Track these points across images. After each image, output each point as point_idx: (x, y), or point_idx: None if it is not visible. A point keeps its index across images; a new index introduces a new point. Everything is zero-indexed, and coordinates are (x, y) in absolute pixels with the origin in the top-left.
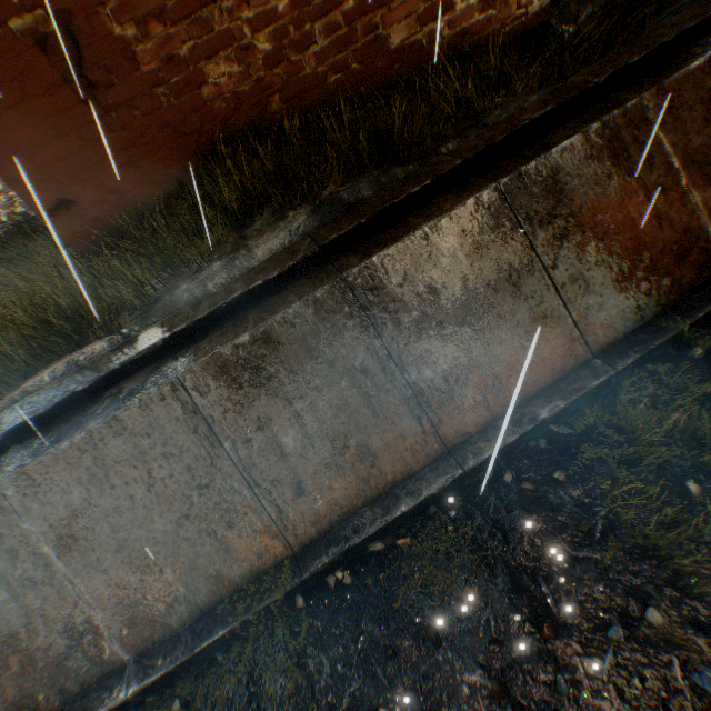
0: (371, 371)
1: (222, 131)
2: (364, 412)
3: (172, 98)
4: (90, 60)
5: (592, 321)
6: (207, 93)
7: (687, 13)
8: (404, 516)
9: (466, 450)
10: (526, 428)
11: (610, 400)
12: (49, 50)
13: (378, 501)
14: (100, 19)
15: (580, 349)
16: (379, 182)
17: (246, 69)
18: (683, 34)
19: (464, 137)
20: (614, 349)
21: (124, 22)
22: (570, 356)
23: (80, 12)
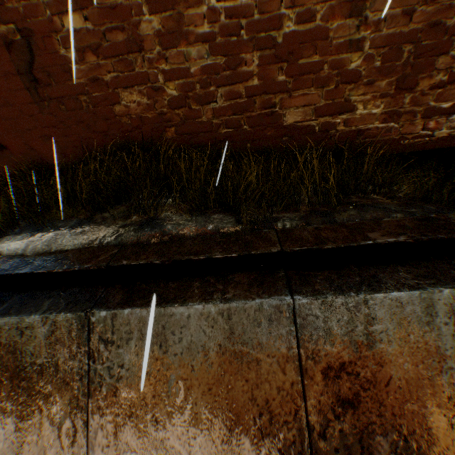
0: (62, 427)
1: (124, 137)
2: None
3: (92, 105)
4: (39, 64)
5: None
6: (118, 109)
7: None
8: None
9: None
10: None
11: None
12: (13, 50)
13: None
14: (53, 40)
15: None
16: (205, 228)
17: (153, 102)
18: None
19: (306, 221)
20: None
21: (69, 47)
22: None
23: (40, 33)
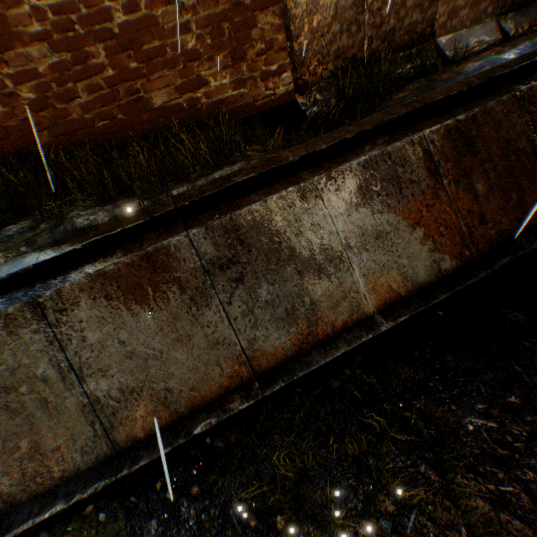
0: (52, 380)
1: None
2: (41, 415)
3: None
4: None
5: (259, 349)
6: None
7: (376, 116)
8: (57, 515)
9: (129, 455)
10: (179, 441)
11: (264, 417)
12: None
13: (41, 497)
14: None
15: (246, 371)
16: (114, 212)
17: (12, 109)
18: (364, 133)
19: (194, 184)
20: (273, 374)
21: None
22: (237, 376)
23: None
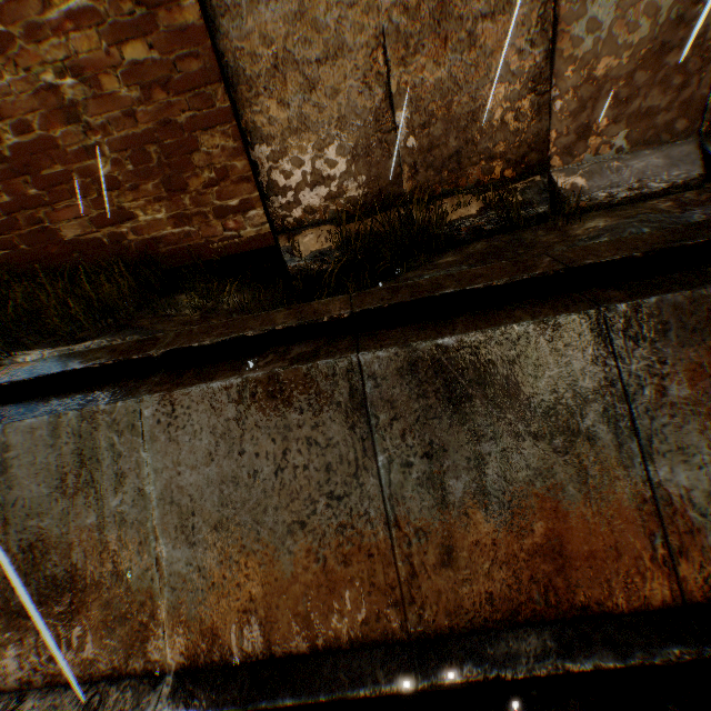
0: None
1: None
2: None
3: None
4: None
5: None
6: None
7: (337, 299)
8: None
9: None
10: None
11: None
12: None
13: None
14: None
15: None
16: None
17: None
18: (283, 330)
19: (49, 353)
20: None
21: None
22: None
23: None
